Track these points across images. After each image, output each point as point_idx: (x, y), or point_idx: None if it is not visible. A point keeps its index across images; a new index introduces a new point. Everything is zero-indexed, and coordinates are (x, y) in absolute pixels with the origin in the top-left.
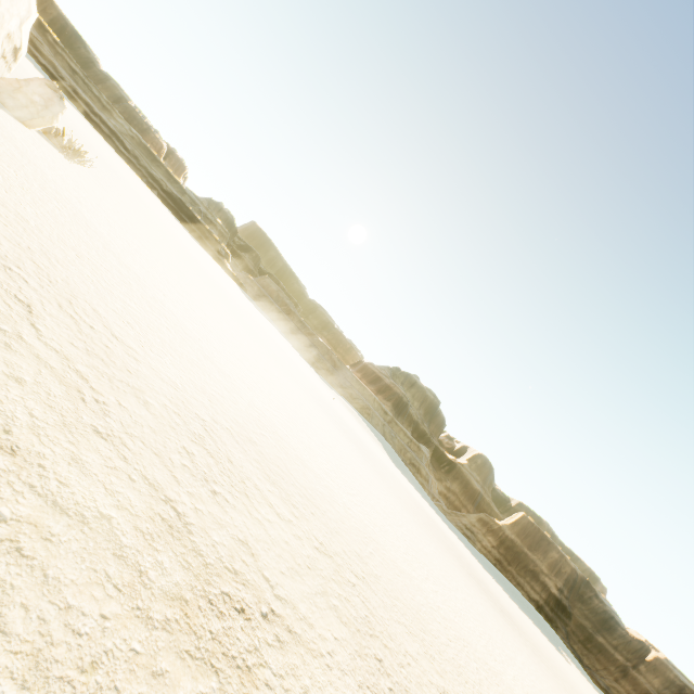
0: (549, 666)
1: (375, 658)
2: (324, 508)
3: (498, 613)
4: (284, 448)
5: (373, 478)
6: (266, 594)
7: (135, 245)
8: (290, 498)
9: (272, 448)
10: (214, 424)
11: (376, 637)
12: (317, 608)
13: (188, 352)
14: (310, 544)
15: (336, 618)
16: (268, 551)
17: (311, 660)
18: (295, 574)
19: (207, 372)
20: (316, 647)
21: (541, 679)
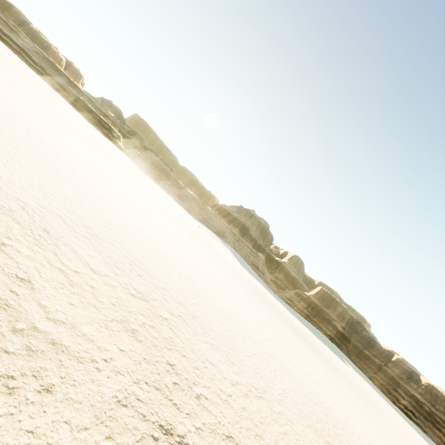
0: (334, 368)
1: (167, 364)
2: (156, 274)
3: (302, 341)
4: (128, 238)
5: (218, 268)
6: (33, 316)
7: (9, 103)
8: (116, 263)
9: (113, 235)
10: (39, 208)
11: (176, 350)
12: (107, 330)
13: (35, 167)
14: (125, 291)
15: (131, 337)
16: (60, 289)
17: (74, 365)
18: (91, 306)
19: (55, 182)
20: (87, 356)
21: (326, 375)
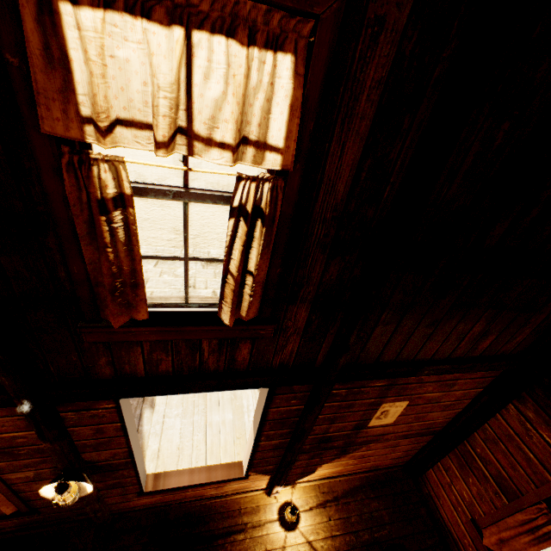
0: None
1: None
2: None
3: None
4: None
5: None
6: None
7: None
8: None
9: None
10: None
11: None
12: None
13: None
14: None
15: None
16: None
17: None
18: None
19: None
20: None
21: None
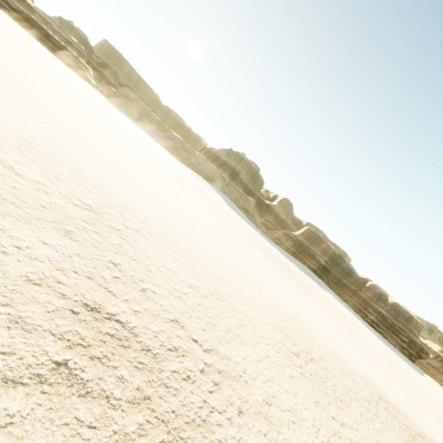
0: (311, 291)
1: (109, 262)
2: (115, 195)
3: (283, 270)
4: (82, 160)
5: (201, 206)
6: None
7: None
8: (57, 176)
9: (59, 153)
10: None
11: (125, 254)
12: (27, 225)
13: None
14: (64, 200)
15: (62, 236)
16: None
17: None
18: (7, 203)
19: None
20: None
21: (302, 294)
